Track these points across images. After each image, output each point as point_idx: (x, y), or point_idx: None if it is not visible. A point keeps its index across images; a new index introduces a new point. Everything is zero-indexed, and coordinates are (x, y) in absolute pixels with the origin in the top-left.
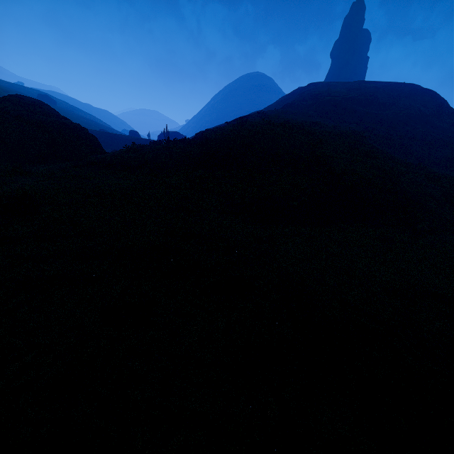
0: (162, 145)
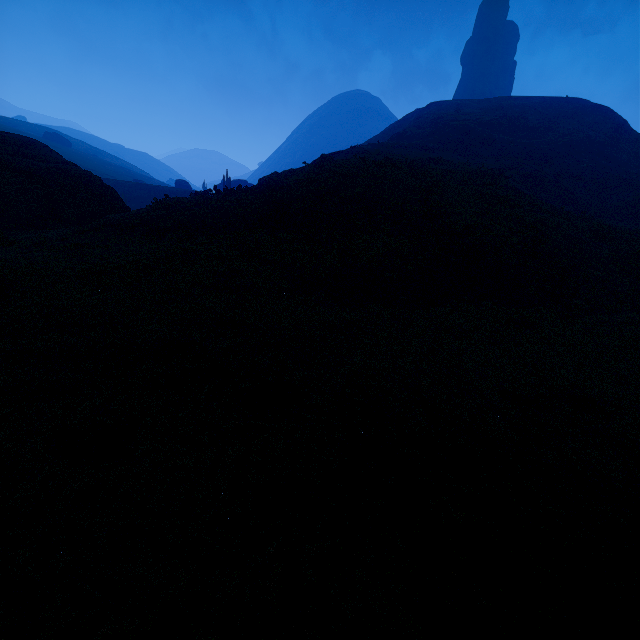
0: (206, 197)
